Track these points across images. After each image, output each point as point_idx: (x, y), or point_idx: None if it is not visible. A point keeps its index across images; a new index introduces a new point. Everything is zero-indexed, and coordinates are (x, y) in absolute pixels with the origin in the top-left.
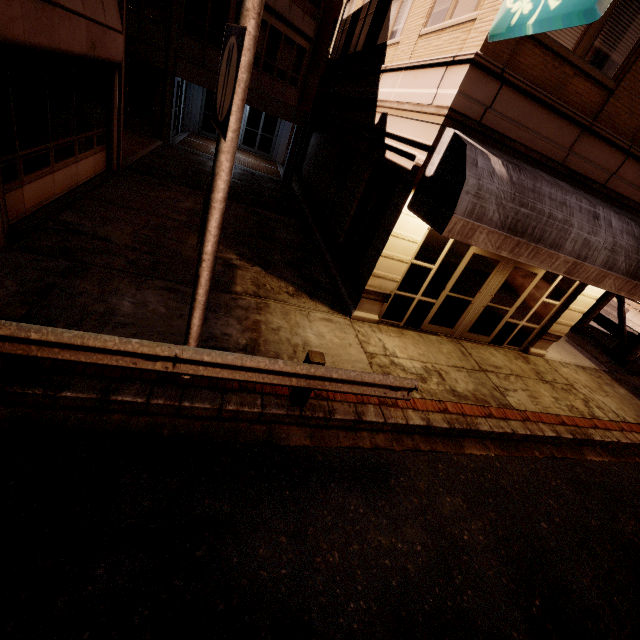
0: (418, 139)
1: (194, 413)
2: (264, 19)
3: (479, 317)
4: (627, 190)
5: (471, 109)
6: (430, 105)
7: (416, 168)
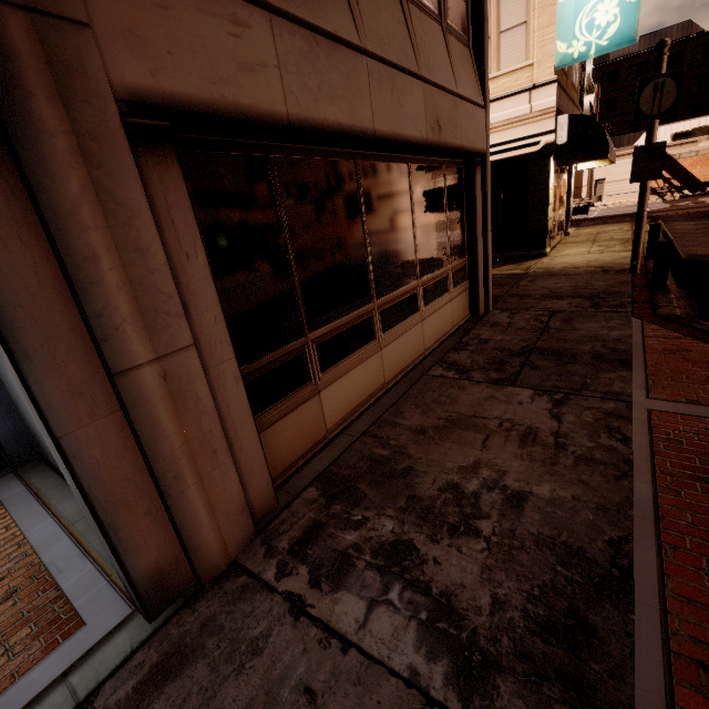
0: (534, 133)
1: None
2: None
3: (557, 225)
4: None
5: (557, 104)
6: (530, 113)
7: (549, 145)
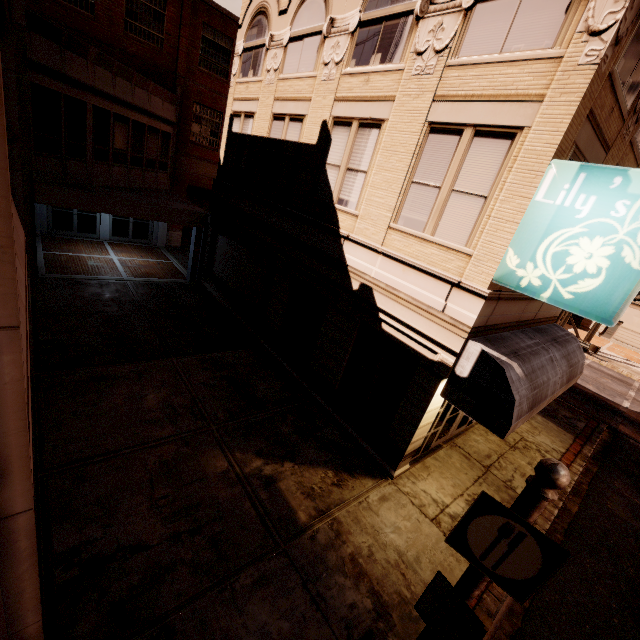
0: (436, 338)
1: None
2: (125, 115)
3: (462, 417)
4: (542, 315)
5: (481, 321)
6: (441, 312)
7: (444, 366)
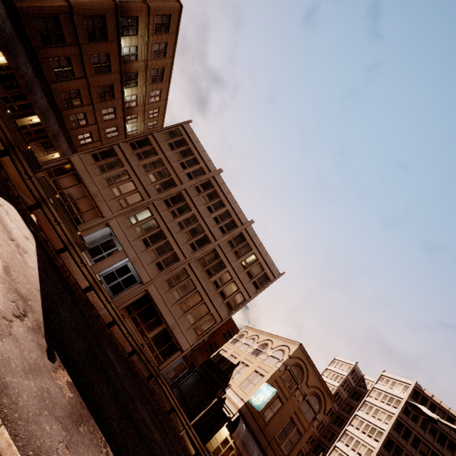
0: (232, 410)
1: (181, 443)
2: None
3: None
4: (269, 455)
5: (243, 411)
6: (236, 404)
7: (230, 417)
